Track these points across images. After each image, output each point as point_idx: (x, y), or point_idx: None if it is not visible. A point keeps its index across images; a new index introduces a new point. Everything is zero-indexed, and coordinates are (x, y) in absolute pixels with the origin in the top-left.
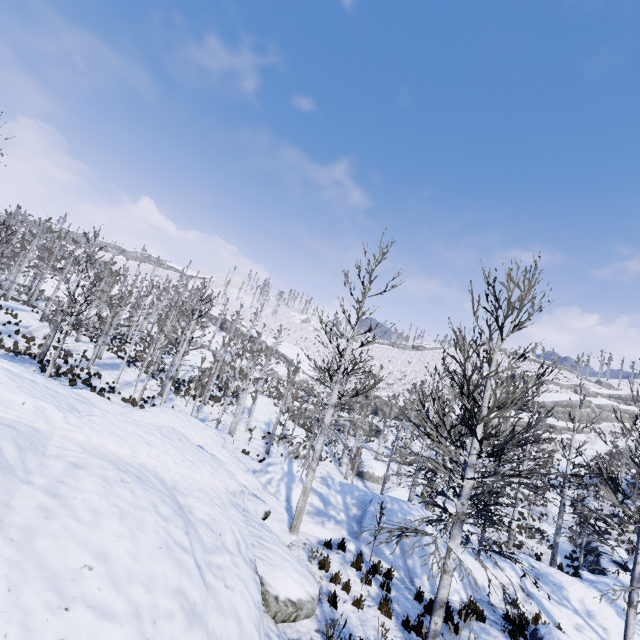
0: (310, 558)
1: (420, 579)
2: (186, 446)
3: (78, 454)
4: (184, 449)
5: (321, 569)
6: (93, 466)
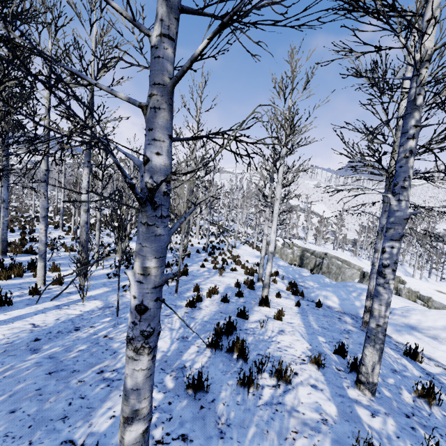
0: None
1: None
2: None
3: None
4: None
5: None
6: None
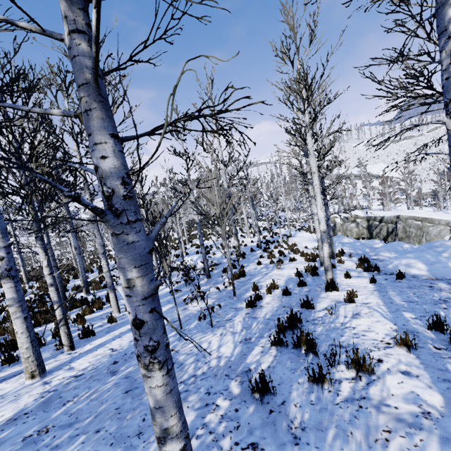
0: None
1: None
2: None
3: None
4: None
5: None
6: None
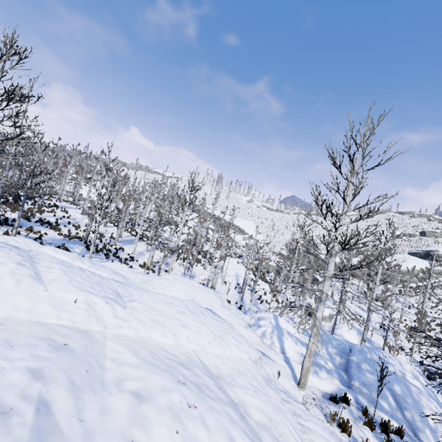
0: (326, 418)
1: (423, 433)
2: (208, 319)
3: (136, 371)
4: (209, 323)
5: (343, 433)
6: (156, 391)
